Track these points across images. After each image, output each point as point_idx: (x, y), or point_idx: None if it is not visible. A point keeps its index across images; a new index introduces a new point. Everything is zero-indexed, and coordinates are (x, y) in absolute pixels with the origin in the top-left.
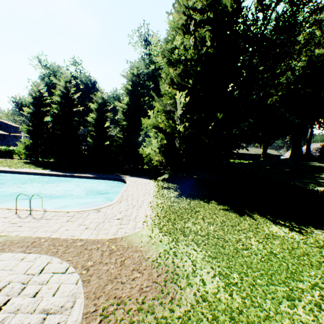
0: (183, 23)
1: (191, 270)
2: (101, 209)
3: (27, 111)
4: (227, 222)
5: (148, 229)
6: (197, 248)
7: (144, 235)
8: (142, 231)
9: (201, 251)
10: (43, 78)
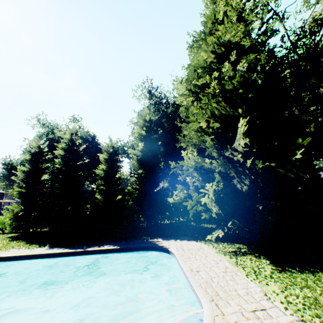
0: (212, 60)
1: None
2: None
3: (21, 169)
4: None
5: None
6: None
7: None
8: None
9: None
10: (40, 136)
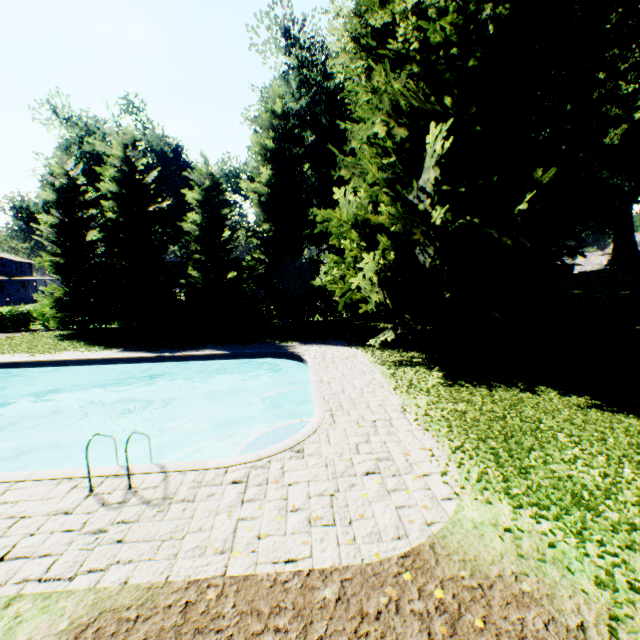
0: None
1: None
2: (302, 445)
3: (46, 222)
4: None
5: (474, 500)
6: None
7: (482, 526)
8: (465, 510)
9: None
10: (67, 147)
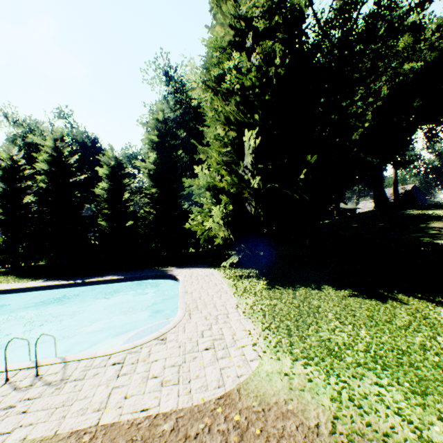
0: (231, 39)
1: (412, 436)
2: (166, 335)
3: None
4: (375, 317)
5: (270, 359)
6: (378, 380)
7: (272, 374)
8: (263, 366)
9: (391, 385)
10: (13, 140)
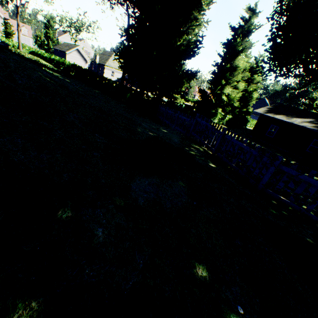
0: None
1: None
2: None
3: None
4: None
5: None
6: None
7: None
8: None
9: None
10: None
